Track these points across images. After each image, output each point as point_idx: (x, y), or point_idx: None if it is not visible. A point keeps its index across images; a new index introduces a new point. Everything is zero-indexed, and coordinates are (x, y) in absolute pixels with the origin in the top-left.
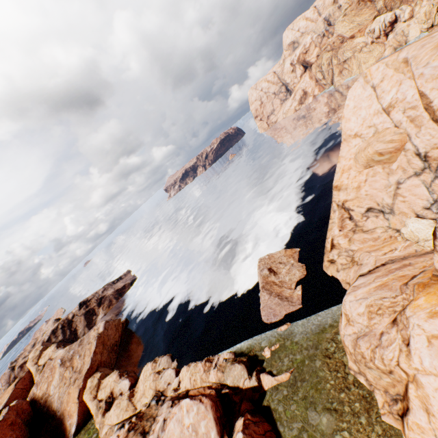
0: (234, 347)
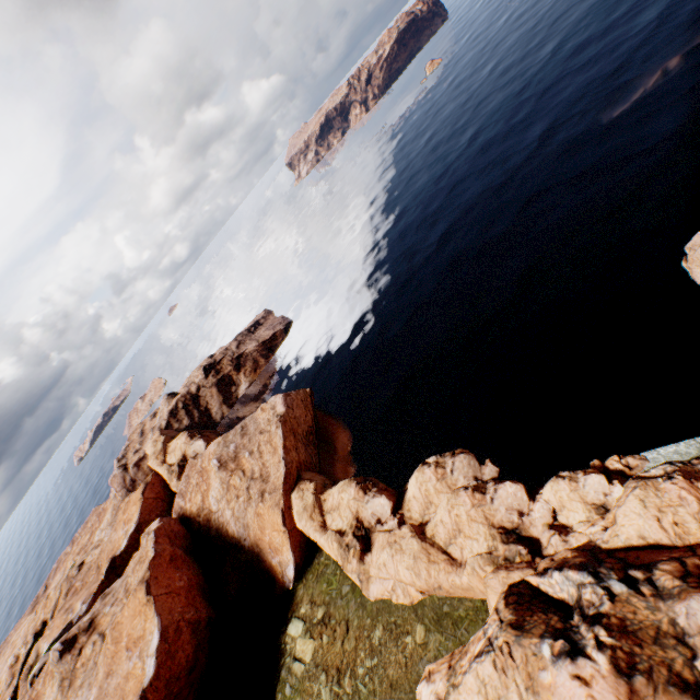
0: (697, 439)
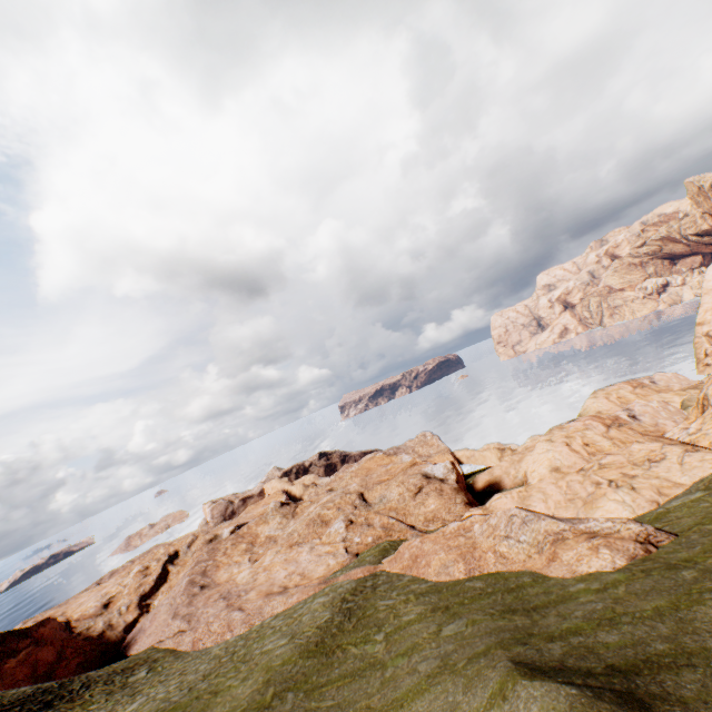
0: None
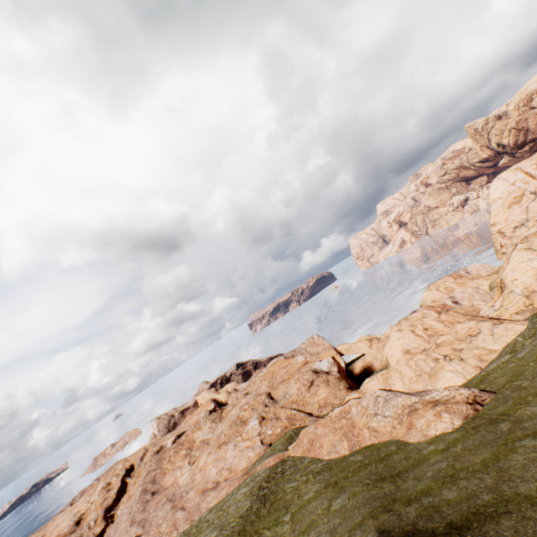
0: None
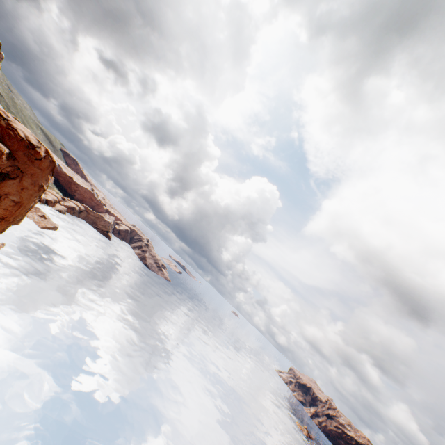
0: None
